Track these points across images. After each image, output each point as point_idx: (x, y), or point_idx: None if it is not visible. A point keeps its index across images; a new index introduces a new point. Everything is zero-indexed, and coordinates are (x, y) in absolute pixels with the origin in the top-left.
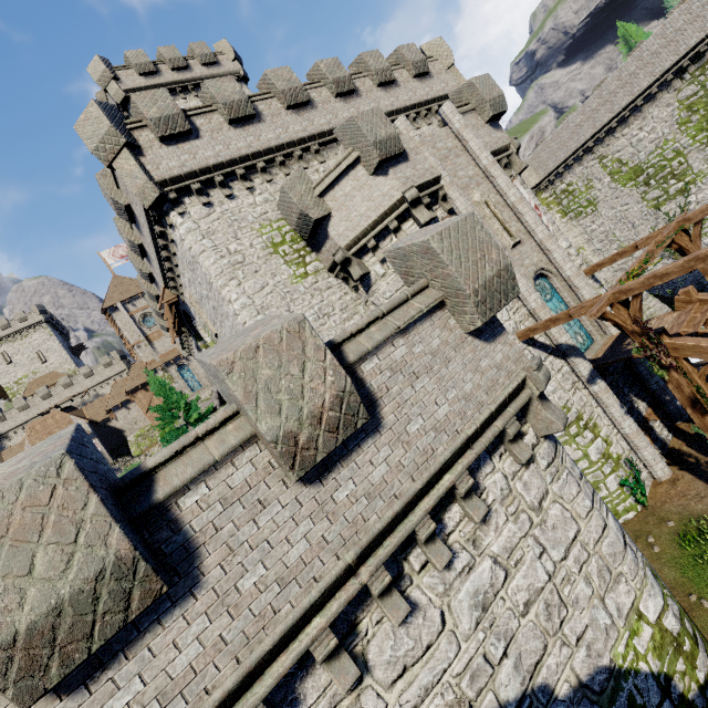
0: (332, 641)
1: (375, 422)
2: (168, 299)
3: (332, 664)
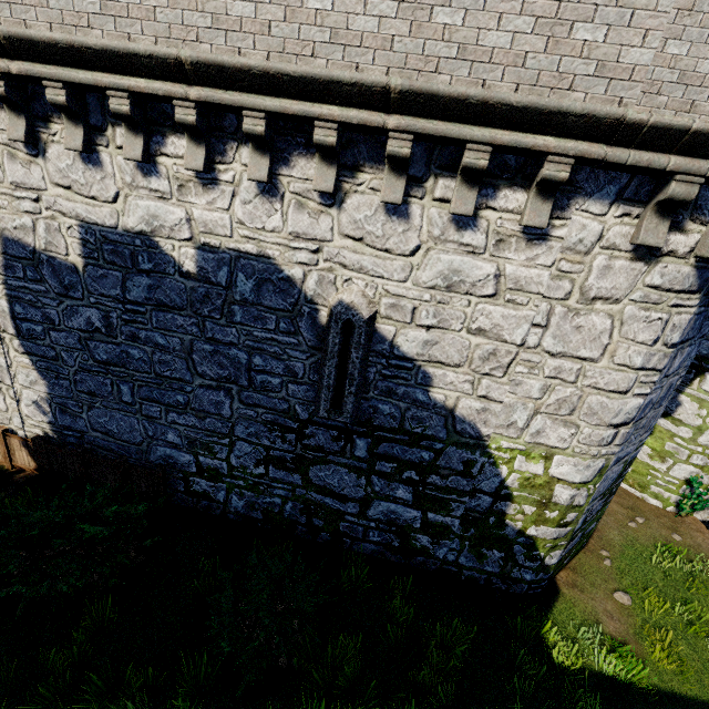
0: (332, 138)
1: None
2: None
3: (322, 165)
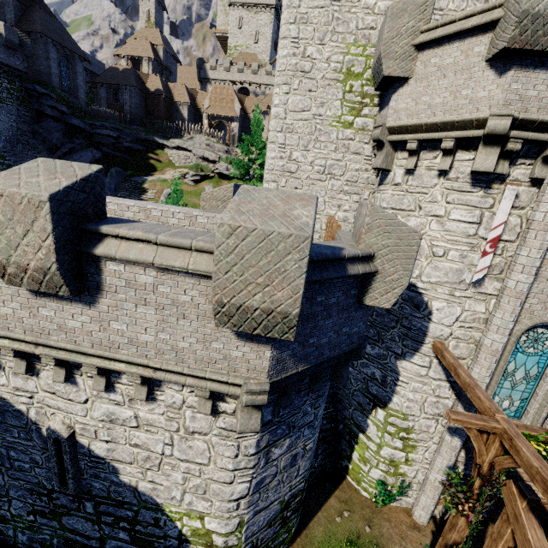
0: (11, 354)
1: (92, 299)
2: None
3: (18, 359)
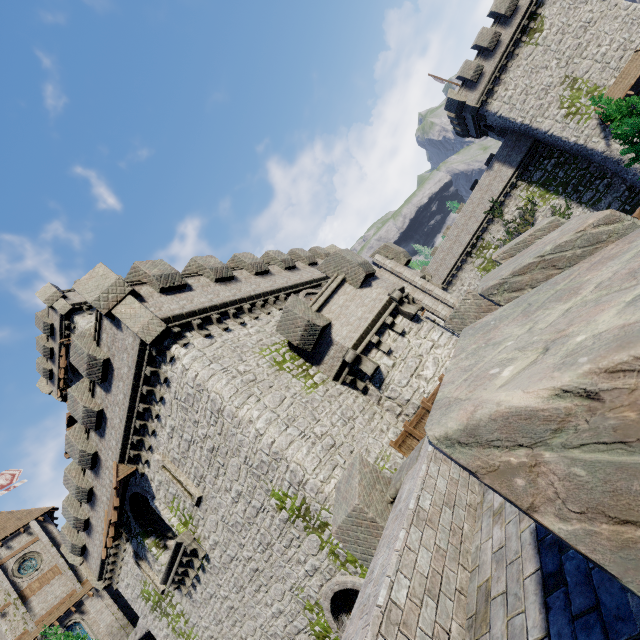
0: None
1: None
2: (126, 473)
3: None
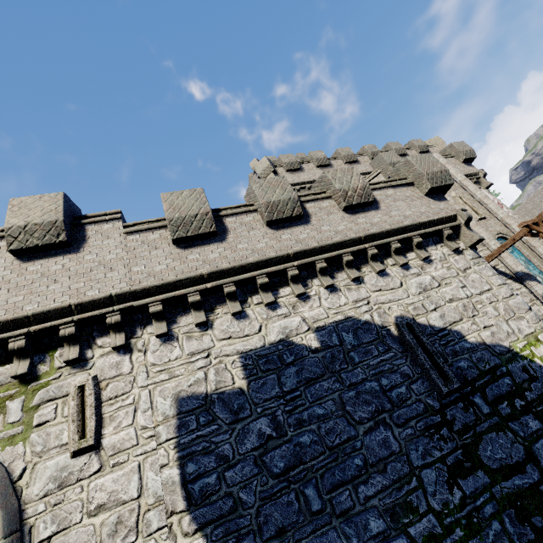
0: (351, 257)
1: (377, 207)
2: None
3: (349, 270)
